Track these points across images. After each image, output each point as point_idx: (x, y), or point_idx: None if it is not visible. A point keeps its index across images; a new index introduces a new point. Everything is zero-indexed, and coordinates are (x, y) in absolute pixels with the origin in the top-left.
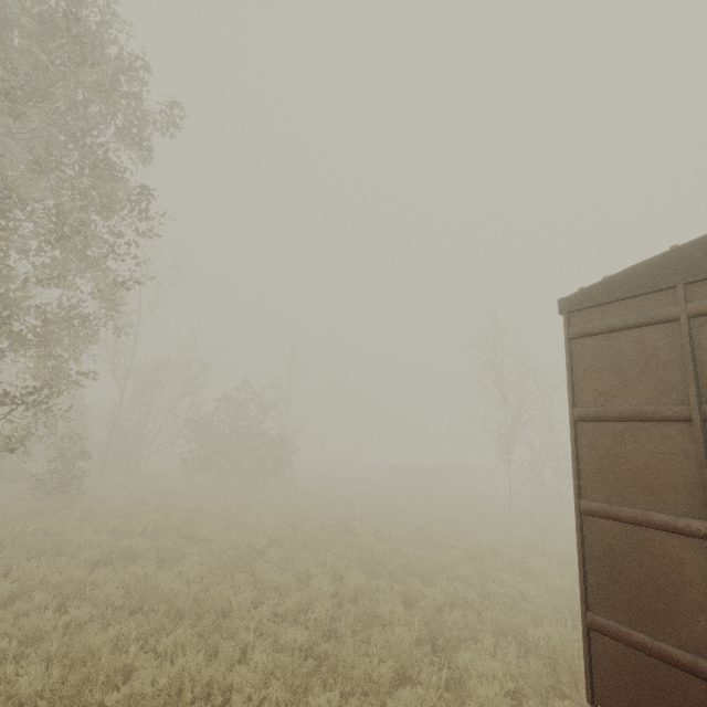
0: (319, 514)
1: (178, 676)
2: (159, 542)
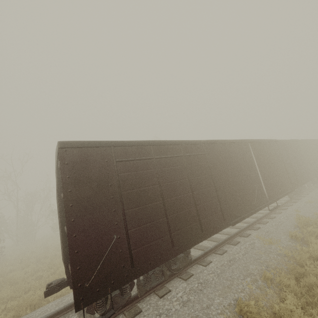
0: None
1: (0, 299)
2: (23, 263)
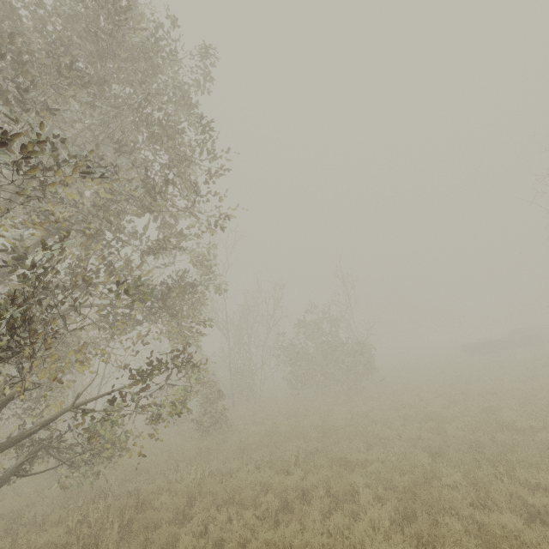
0: (444, 410)
1: None
2: (321, 476)
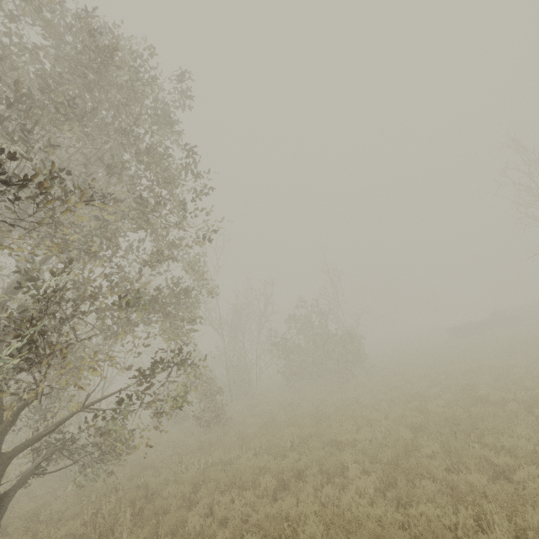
0: (428, 390)
1: None
2: (314, 456)
